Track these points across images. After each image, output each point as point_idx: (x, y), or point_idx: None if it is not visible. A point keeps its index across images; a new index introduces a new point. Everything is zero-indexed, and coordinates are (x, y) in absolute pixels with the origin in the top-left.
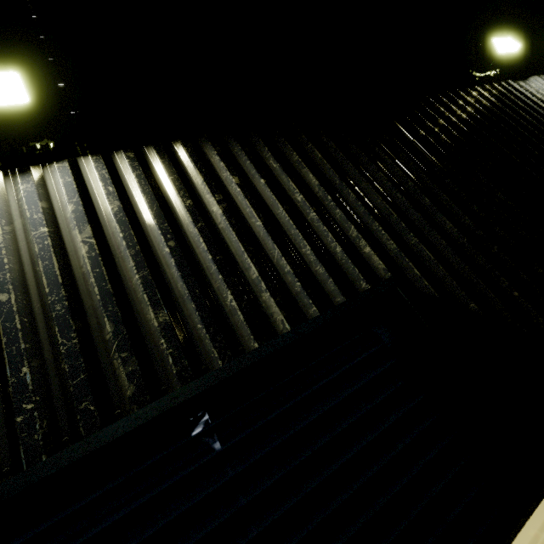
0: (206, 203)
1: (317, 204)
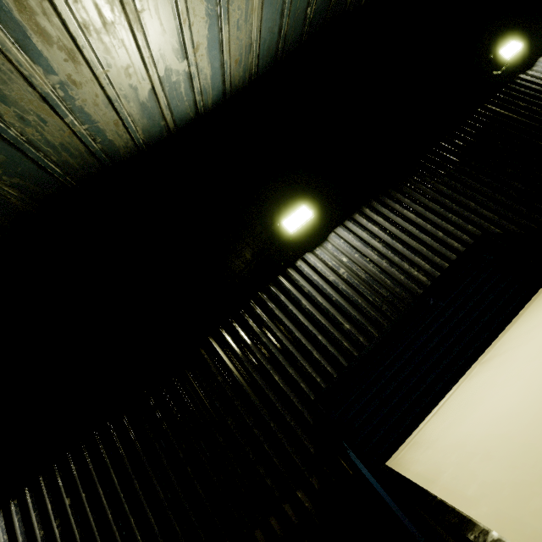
0: (51, 530)
1: (113, 505)
